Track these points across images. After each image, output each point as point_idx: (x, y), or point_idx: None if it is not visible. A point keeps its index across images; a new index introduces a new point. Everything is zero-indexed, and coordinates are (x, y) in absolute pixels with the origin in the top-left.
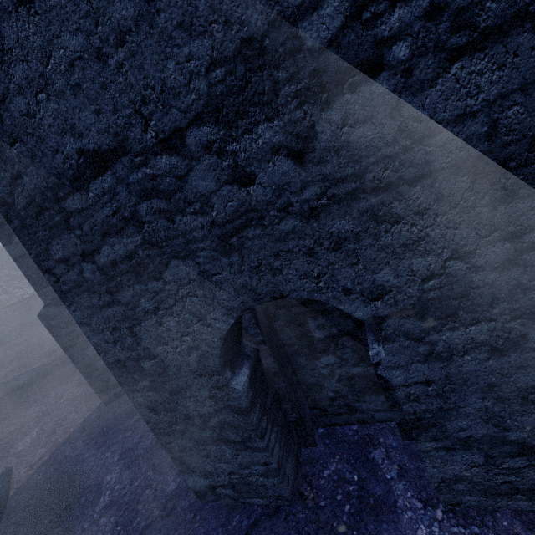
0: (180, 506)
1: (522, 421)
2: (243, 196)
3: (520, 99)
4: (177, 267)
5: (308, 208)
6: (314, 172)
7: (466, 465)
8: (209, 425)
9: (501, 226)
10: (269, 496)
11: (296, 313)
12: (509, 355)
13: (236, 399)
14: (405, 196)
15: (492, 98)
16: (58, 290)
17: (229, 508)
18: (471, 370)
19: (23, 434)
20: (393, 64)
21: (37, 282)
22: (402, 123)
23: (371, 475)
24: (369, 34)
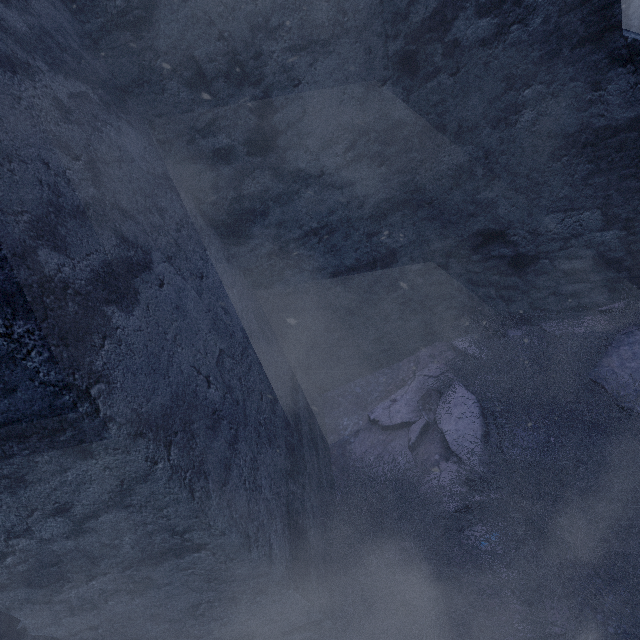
0: None
1: (207, 629)
2: None
3: None
4: None
5: None
6: None
7: None
8: None
9: (36, 506)
10: None
11: None
12: (150, 592)
13: None
14: None
15: None
16: None
17: None
18: (126, 610)
19: None
20: None
21: None
22: None
23: None
24: None
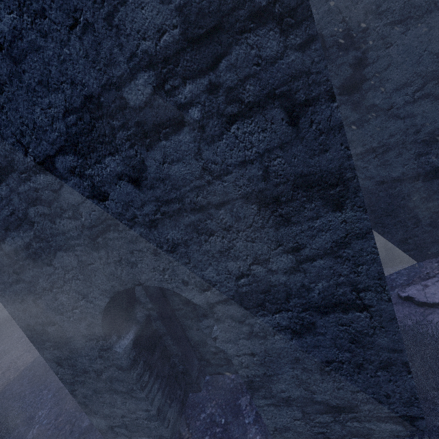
0: None
1: (323, 387)
2: (102, 208)
3: (281, 154)
4: (62, 257)
5: (148, 220)
6: (149, 194)
7: (290, 418)
8: (102, 378)
9: (283, 242)
10: (153, 436)
11: None
12: (306, 337)
13: (119, 359)
14: (214, 216)
15: (262, 151)
16: None
17: None
18: (282, 347)
19: None
20: (191, 122)
21: None
22: (204, 164)
23: (235, 419)
24: (172, 100)
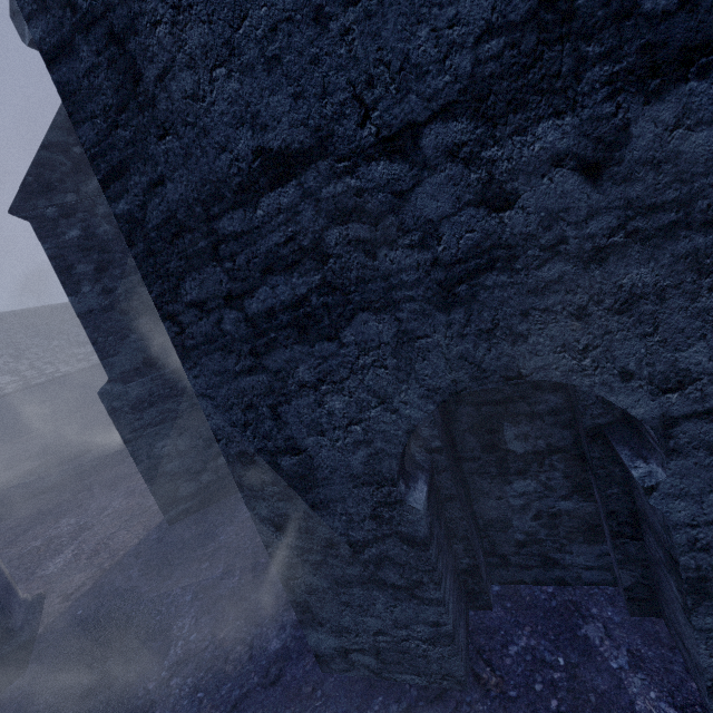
0: (291, 674)
1: None
2: (491, 226)
3: None
4: (365, 324)
5: (590, 247)
6: (613, 195)
7: None
8: (360, 559)
9: None
10: (431, 674)
11: (487, 415)
12: None
13: (413, 523)
14: None
15: None
16: (178, 345)
17: (366, 685)
18: None
19: (54, 552)
20: None
21: (103, 349)
22: None
23: (586, 660)
24: None
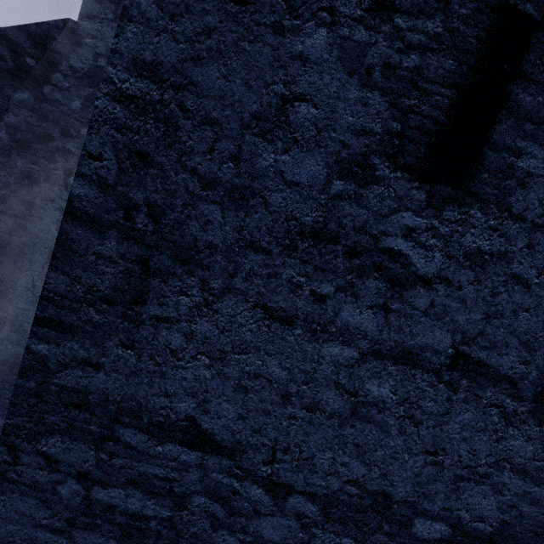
0: None
1: None
2: None
3: None
4: None
5: None
6: None
7: None
8: None
9: None
10: None
11: None
12: None
13: None
14: None
15: None
16: None
17: None
18: None
19: None
20: None
21: None
22: None
23: None
24: None
